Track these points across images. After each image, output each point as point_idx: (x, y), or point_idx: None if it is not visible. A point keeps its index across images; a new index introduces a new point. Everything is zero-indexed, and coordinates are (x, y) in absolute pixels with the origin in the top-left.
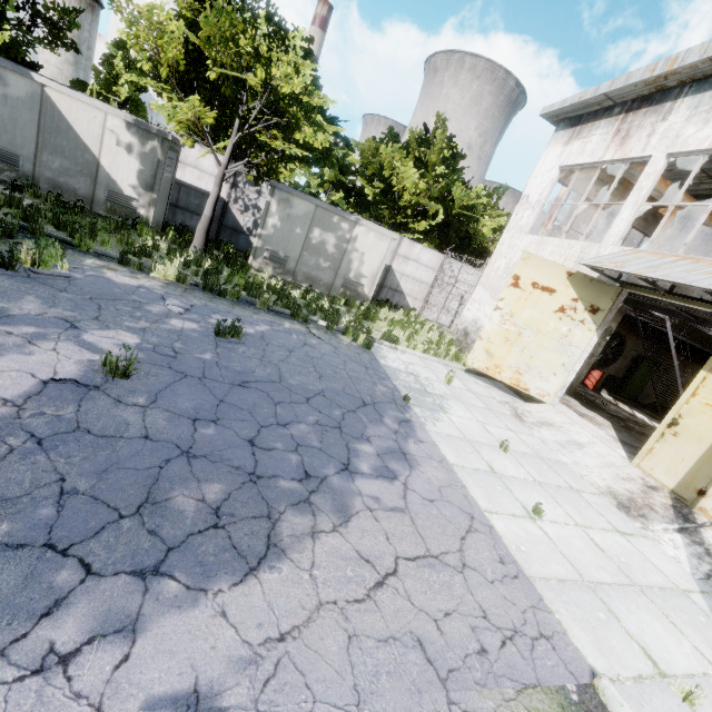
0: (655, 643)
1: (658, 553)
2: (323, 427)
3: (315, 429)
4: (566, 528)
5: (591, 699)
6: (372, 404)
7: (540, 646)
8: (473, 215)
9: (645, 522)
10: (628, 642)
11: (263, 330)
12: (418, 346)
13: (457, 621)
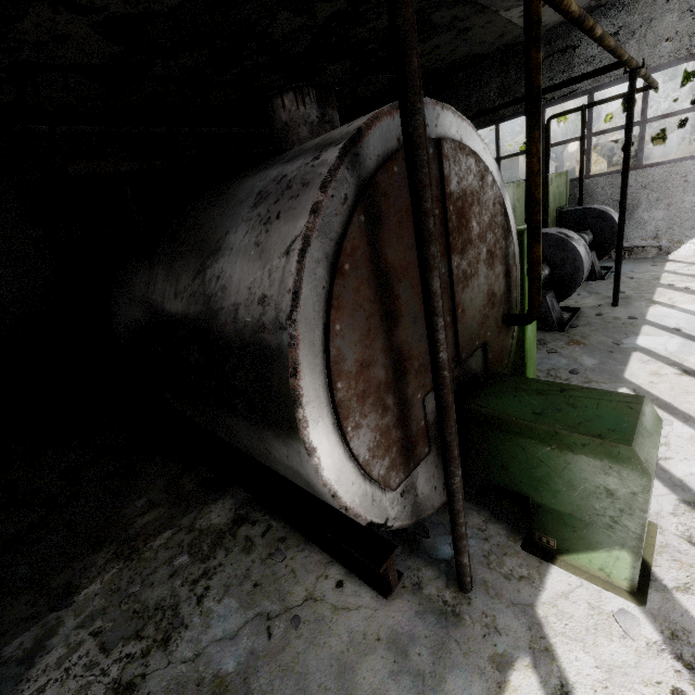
0: None
1: None
2: None
3: None
4: None
5: None
6: None
7: None
8: None
9: None
10: None
11: None
12: None
13: None
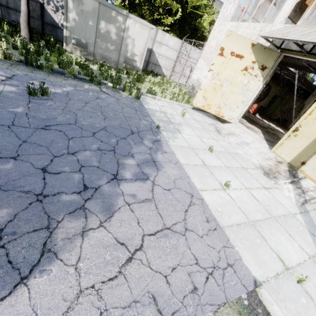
0: (283, 250)
1: (281, 196)
2: (102, 151)
3: (96, 154)
4: (241, 192)
5: (254, 300)
6: (137, 132)
7: (227, 273)
8: (198, 12)
9: (276, 180)
10: (271, 254)
11: (68, 90)
12: (167, 96)
13: (180, 272)
